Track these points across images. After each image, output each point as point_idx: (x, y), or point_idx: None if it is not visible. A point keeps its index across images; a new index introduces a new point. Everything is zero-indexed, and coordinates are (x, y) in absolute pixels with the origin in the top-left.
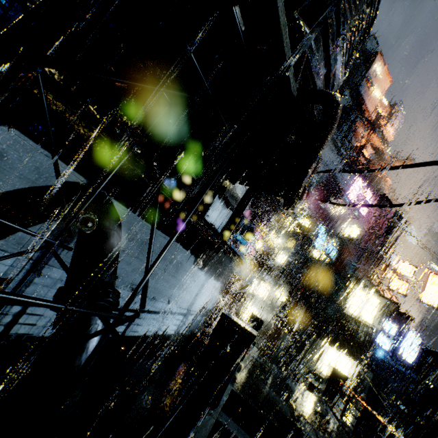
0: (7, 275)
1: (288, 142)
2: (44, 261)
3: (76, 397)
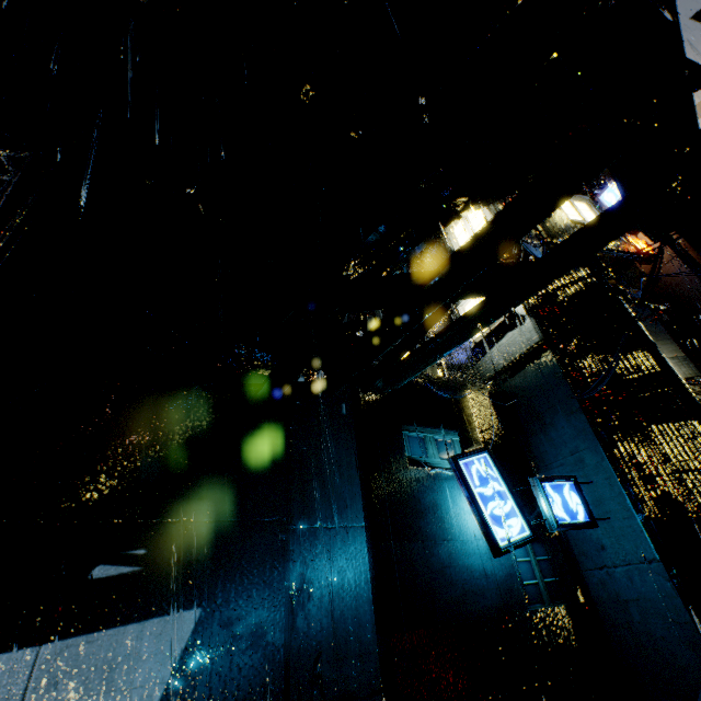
0: None
1: None
2: None
3: None
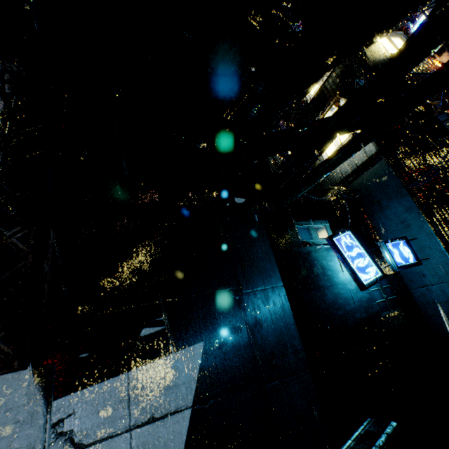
0: None
1: None
2: None
3: None
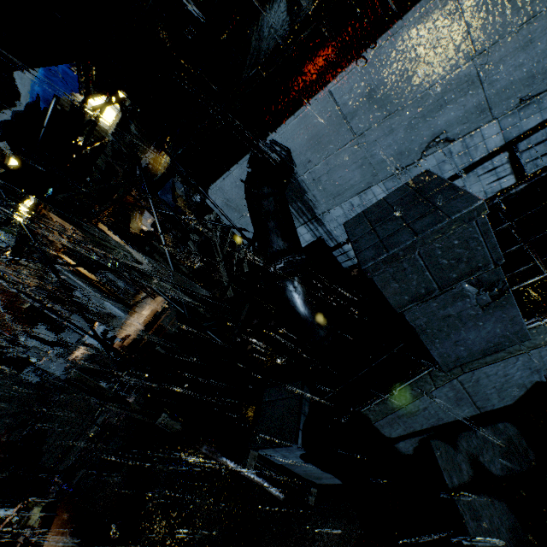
0: (315, 237)
1: None
2: (319, 213)
3: (319, 335)
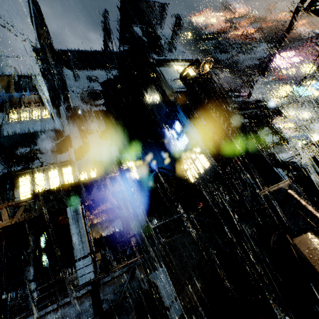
0: None
1: (265, 112)
2: None
3: None
